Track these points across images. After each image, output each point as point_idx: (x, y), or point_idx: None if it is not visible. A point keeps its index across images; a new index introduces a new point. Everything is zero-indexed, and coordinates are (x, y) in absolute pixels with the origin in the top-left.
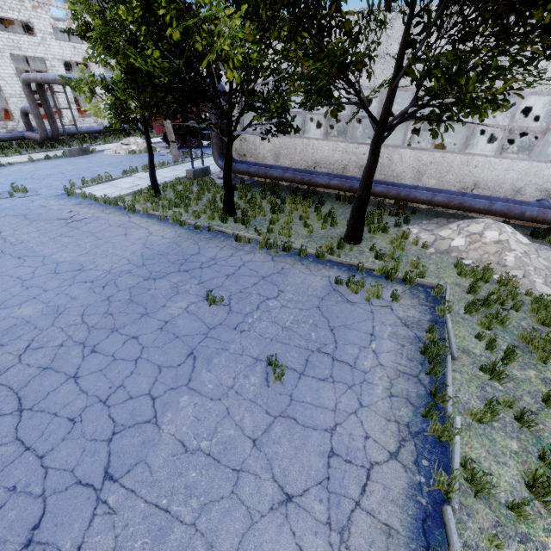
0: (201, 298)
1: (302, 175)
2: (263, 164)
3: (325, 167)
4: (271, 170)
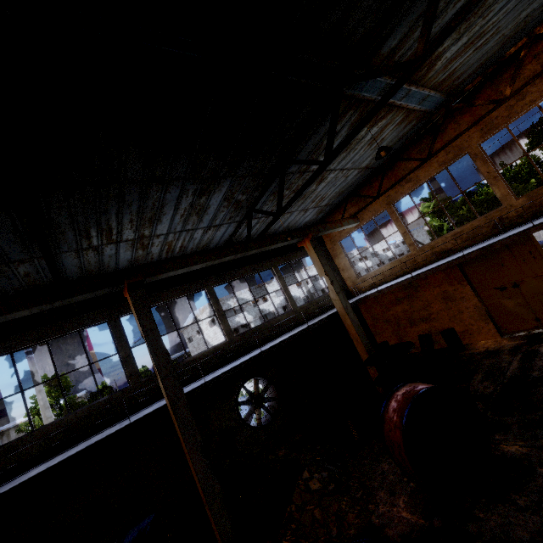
0: None
1: None
2: None
3: None
4: None
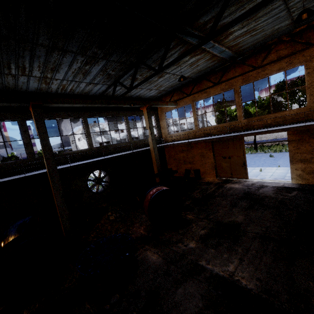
0: (267, 157)
1: (274, 140)
2: (257, 140)
3: (280, 137)
4: (262, 141)
